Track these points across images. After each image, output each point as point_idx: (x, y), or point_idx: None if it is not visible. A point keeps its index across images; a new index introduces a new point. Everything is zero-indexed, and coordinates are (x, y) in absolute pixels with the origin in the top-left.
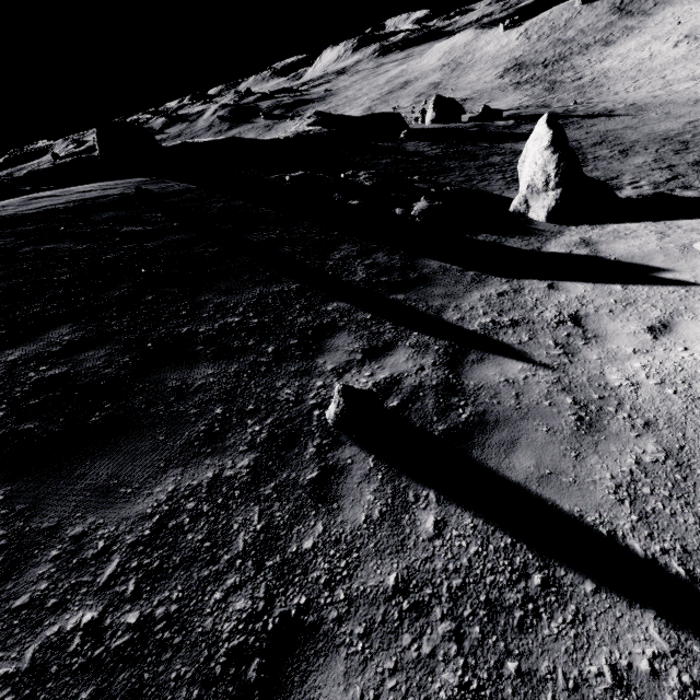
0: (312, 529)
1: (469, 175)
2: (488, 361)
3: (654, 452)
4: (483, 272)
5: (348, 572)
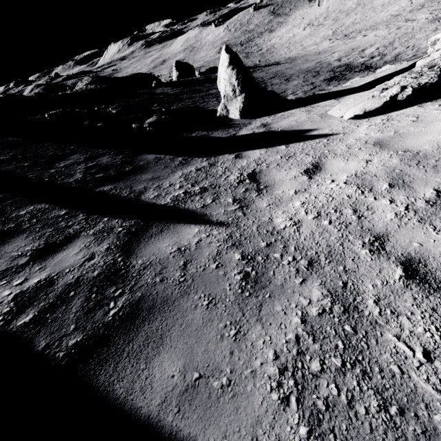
0: None
1: (195, 101)
2: (166, 232)
3: (320, 298)
4: (190, 156)
5: None
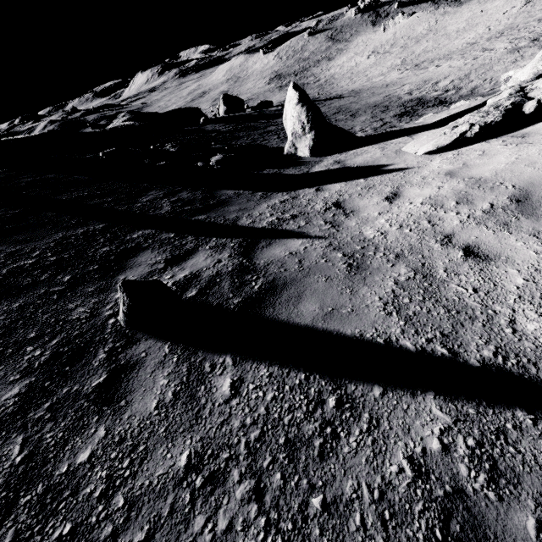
0: (91, 438)
1: (254, 138)
2: (275, 244)
3: (406, 273)
4: (269, 191)
5: (131, 471)
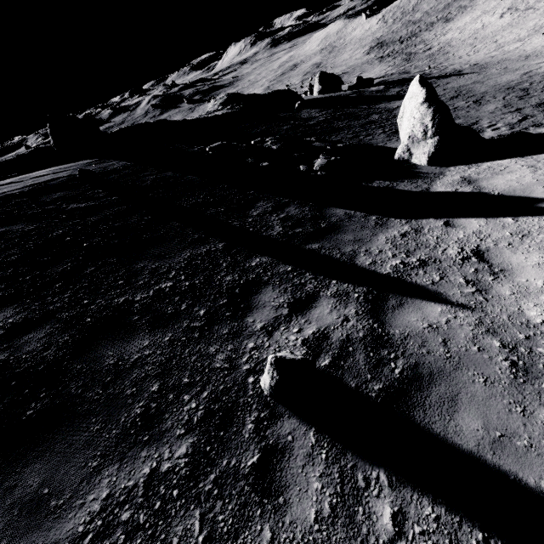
0: (259, 537)
1: (356, 132)
2: (407, 306)
3: None
4: (384, 216)
5: None
